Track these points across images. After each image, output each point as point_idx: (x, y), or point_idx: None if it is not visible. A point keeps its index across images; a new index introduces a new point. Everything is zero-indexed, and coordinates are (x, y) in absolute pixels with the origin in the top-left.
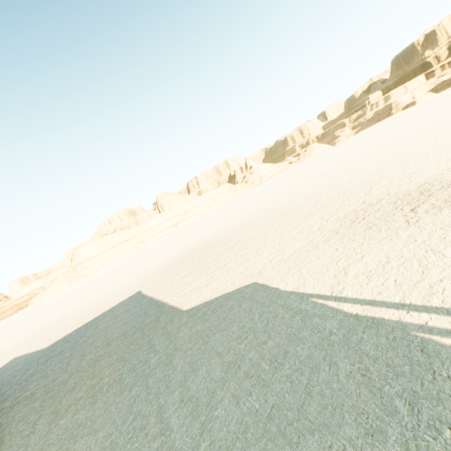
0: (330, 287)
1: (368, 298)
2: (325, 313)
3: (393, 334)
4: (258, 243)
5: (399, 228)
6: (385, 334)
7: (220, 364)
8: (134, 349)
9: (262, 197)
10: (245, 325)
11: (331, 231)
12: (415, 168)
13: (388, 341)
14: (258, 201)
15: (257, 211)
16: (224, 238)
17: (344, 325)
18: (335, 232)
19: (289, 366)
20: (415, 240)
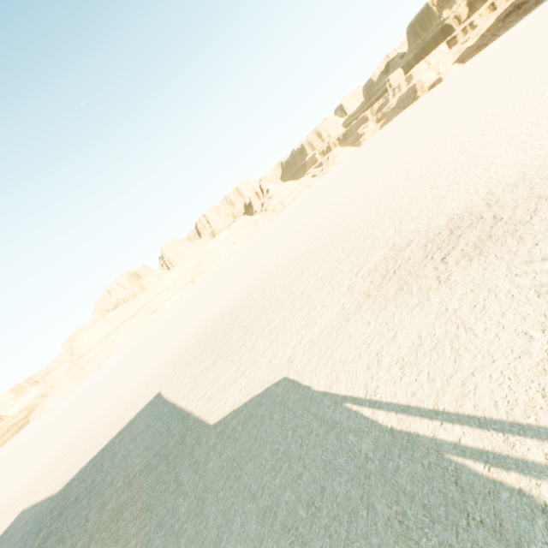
0: (363, 385)
1: (402, 402)
2: (360, 428)
3: (428, 458)
4: (285, 311)
5: (430, 289)
6: (420, 458)
7: (256, 512)
8: (160, 490)
9: (286, 233)
10: (278, 449)
11: (362, 293)
12: (444, 190)
13: (424, 469)
14: (283, 239)
15: (282, 257)
16: (248, 302)
17: (380, 446)
18: (366, 295)
19: (327, 511)
20: (446, 309)
